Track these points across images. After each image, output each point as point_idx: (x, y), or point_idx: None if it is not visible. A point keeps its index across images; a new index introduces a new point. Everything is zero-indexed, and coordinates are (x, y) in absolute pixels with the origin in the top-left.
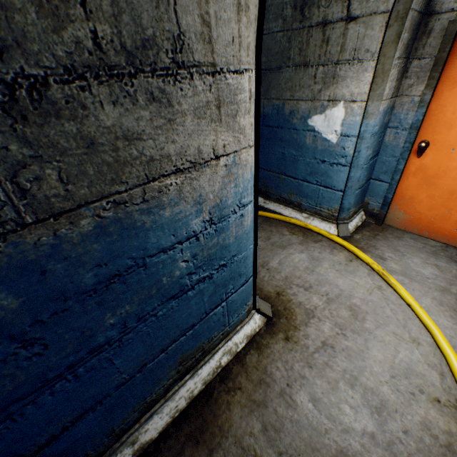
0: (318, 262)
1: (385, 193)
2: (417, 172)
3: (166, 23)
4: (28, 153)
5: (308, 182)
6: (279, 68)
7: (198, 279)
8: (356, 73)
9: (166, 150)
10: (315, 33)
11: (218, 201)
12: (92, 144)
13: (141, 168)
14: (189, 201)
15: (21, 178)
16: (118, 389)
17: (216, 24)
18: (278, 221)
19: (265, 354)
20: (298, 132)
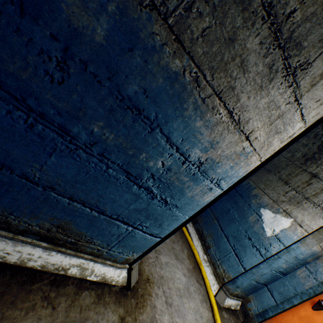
0: (189, 296)
1: (269, 308)
2: (304, 319)
3: (312, 52)
4: (215, 1)
5: (228, 240)
6: (269, 171)
7: (149, 186)
8: (314, 213)
9: (242, 95)
10: (305, 175)
11: (217, 160)
12: (232, 41)
13: (225, 84)
14: (211, 136)
15: (198, 3)
16: (20, 177)
17: (322, 84)
18: (187, 241)
19: (98, 309)
20: (249, 208)
